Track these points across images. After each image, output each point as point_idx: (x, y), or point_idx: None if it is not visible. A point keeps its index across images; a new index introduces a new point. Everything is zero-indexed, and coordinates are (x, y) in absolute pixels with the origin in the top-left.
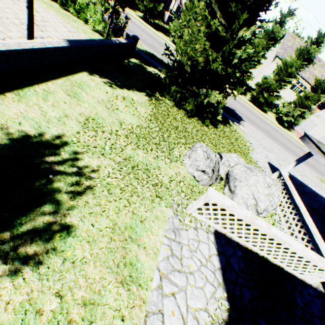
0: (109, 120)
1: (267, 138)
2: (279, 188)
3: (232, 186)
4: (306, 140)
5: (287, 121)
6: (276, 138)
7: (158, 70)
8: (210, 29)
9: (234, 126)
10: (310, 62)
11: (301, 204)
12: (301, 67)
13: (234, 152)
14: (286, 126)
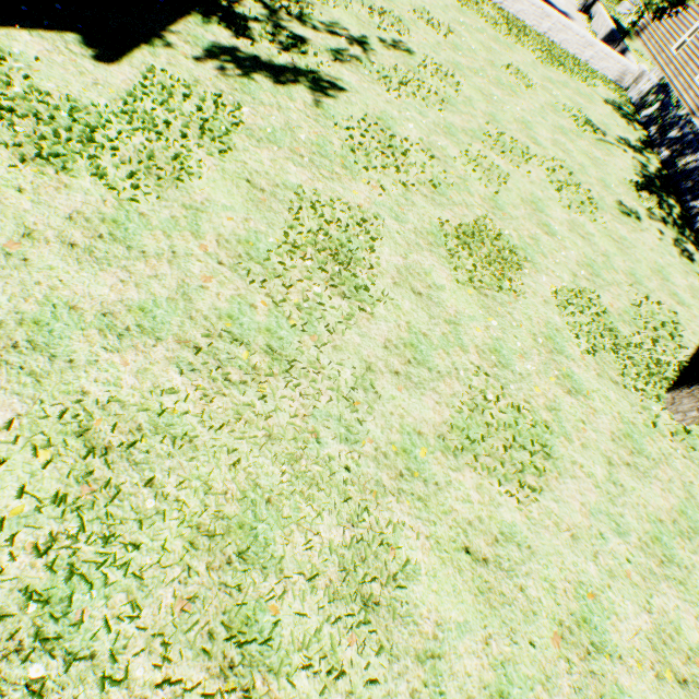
0: None
1: None
2: None
3: None
4: None
5: None
6: None
7: None
8: None
9: None
10: None
11: None
12: None
13: None
14: None
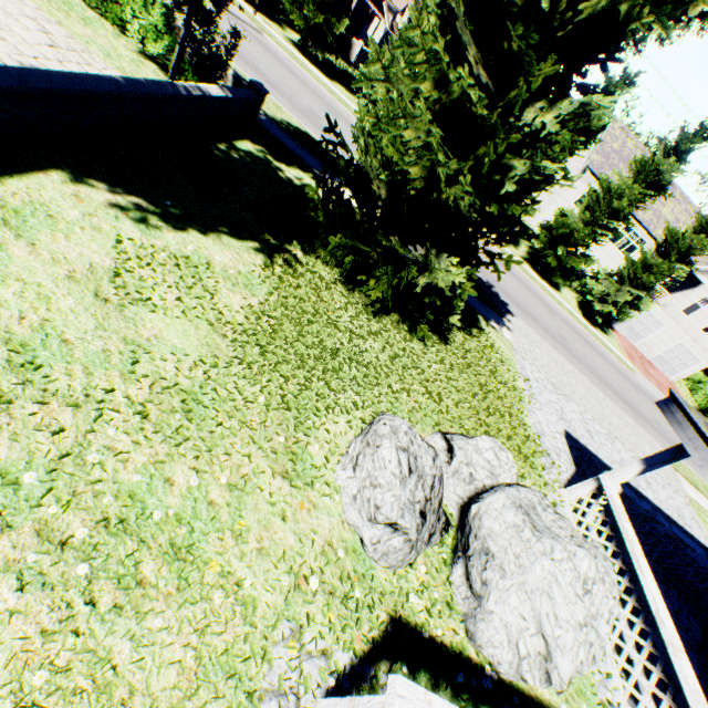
0: (93, 346)
1: (562, 358)
2: (614, 586)
3: (476, 579)
4: (676, 415)
5: (601, 312)
6: (580, 357)
7: (313, 177)
8: (448, 93)
9: (489, 332)
10: (660, 191)
11: (662, 608)
12: (641, 201)
13: (487, 415)
14: (598, 322)
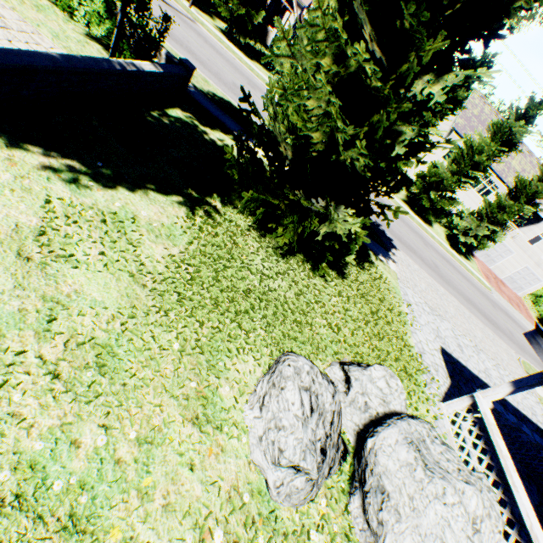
0: (8, 307)
1: (435, 283)
2: (499, 519)
3: (373, 518)
4: (542, 346)
5: (464, 243)
6: (450, 281)
7: (233, 138)
8: (346, 67)
9: (378, 265)
10: (512, 148)
11: (536, 524)
12: (497, 156)
13: (378, 340)
14: (462, 251)
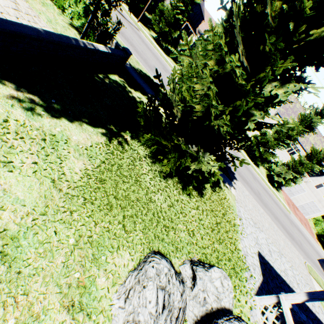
0: None
1: (258, 205)
2: None
3: None
4: None
5: (277, 181)
6: (266, 204)
7: (147, 98)
8: (223, 68)
9: (224, 189)
10: (311, 130)
11: None
12: (302, 133)
13: (218, 244)
14: (275, 185)
